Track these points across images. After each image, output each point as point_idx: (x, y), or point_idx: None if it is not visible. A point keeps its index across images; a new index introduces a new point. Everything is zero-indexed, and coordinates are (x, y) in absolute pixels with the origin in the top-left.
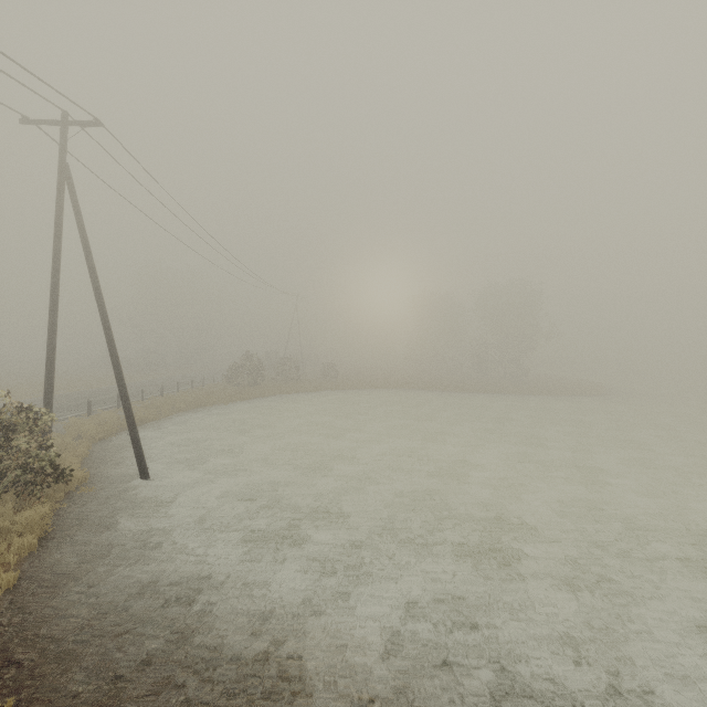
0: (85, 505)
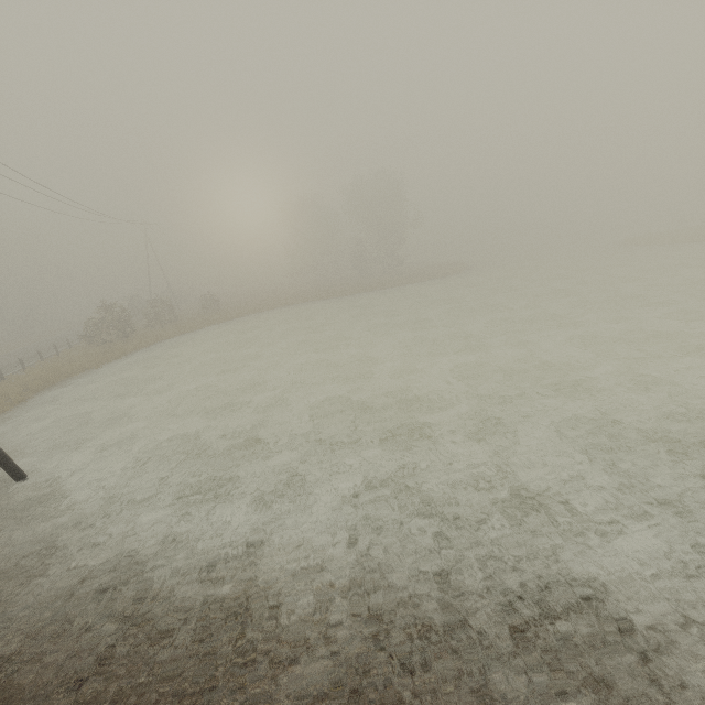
0: None
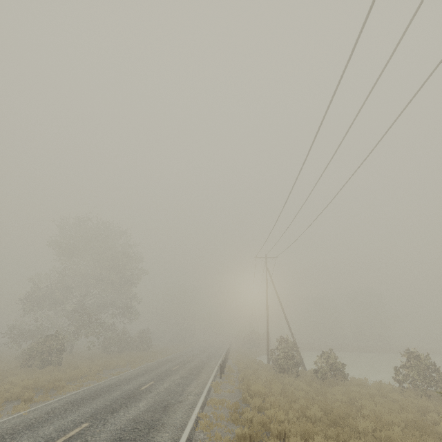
0: None
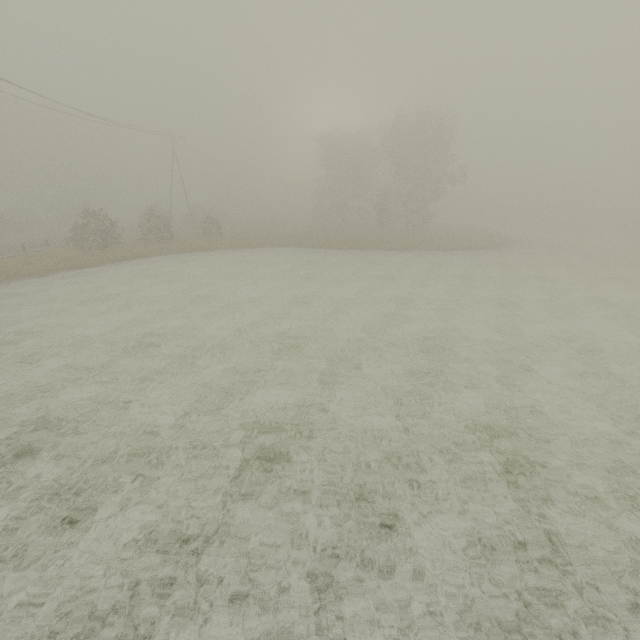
0: None
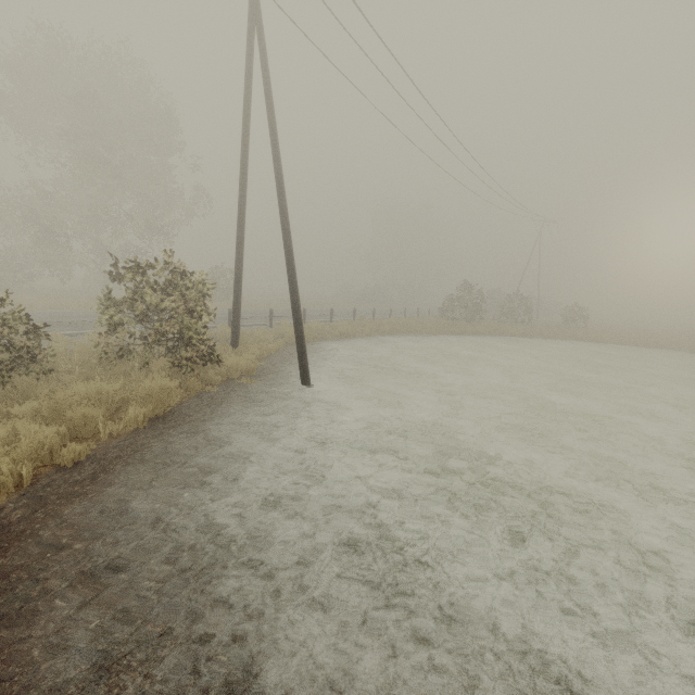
0: (231, 395)
